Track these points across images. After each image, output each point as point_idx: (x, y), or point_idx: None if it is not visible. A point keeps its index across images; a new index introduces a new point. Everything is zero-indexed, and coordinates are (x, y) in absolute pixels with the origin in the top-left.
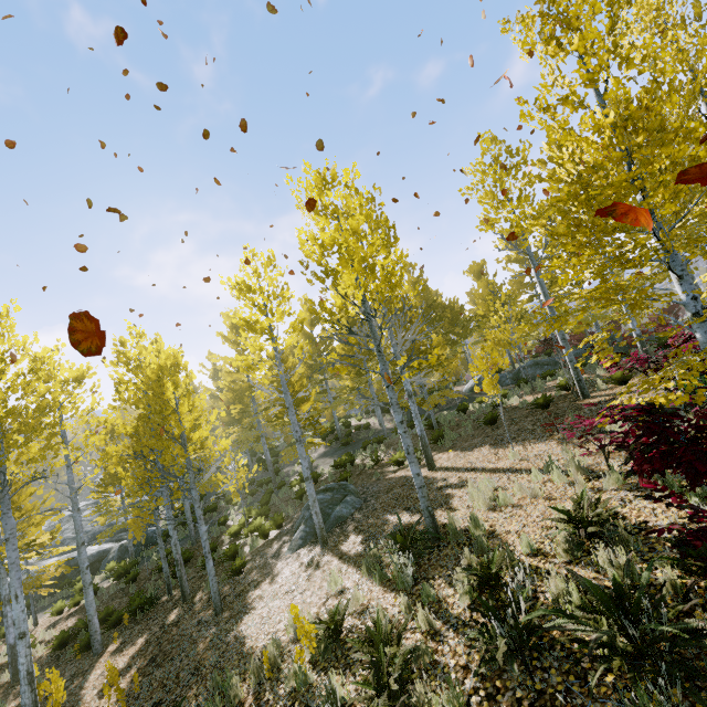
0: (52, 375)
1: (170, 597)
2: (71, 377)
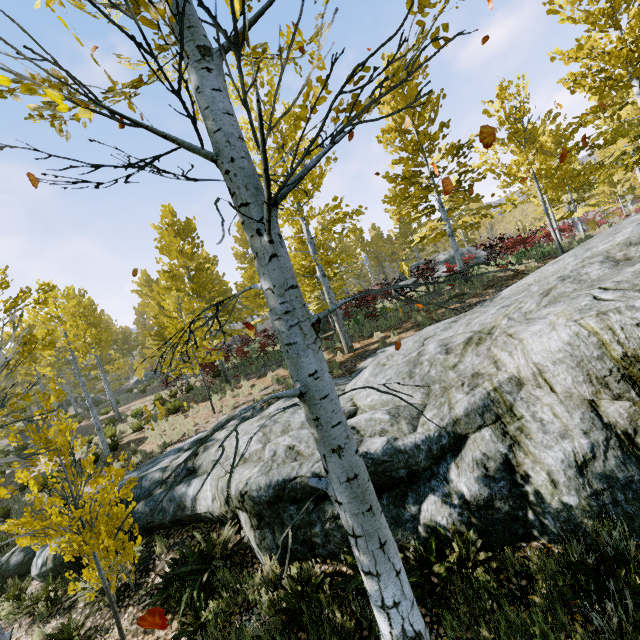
0: None
1: None
2: None
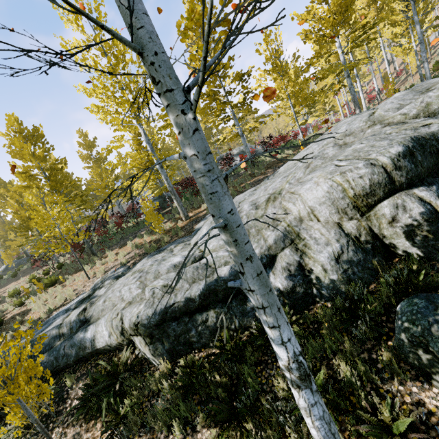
0: None
1: None
2: None
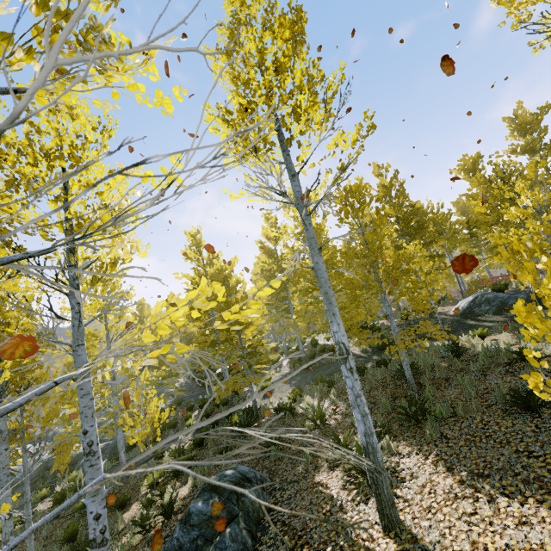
0: None
1: None
2: None
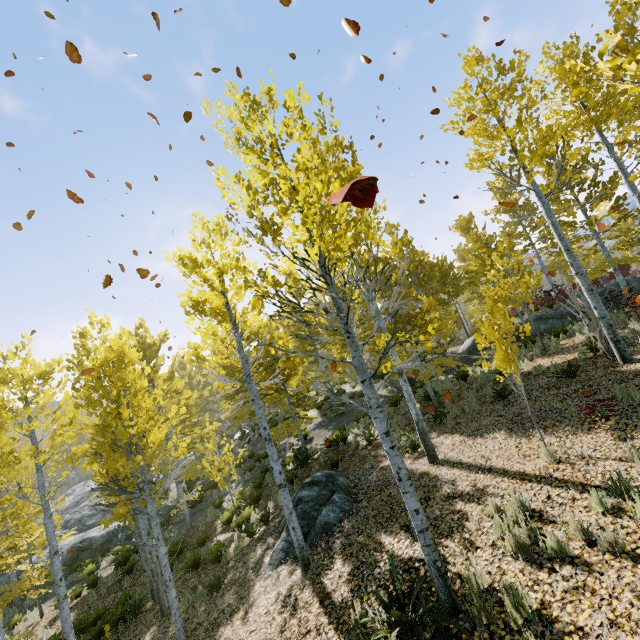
0: (13, 374)
1: (154, 603)
2: (33, 374)
